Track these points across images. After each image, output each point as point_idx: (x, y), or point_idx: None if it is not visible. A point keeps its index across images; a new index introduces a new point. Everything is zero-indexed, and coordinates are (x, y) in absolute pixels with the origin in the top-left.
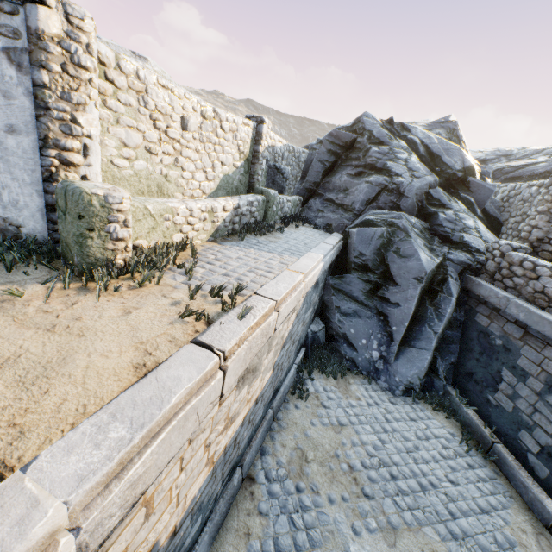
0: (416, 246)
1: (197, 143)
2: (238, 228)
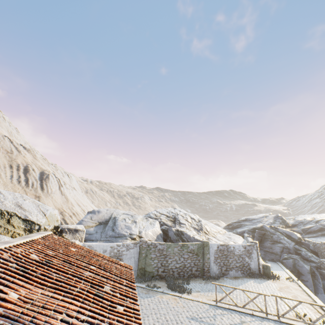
0: (302, 263)
1: None
2: None
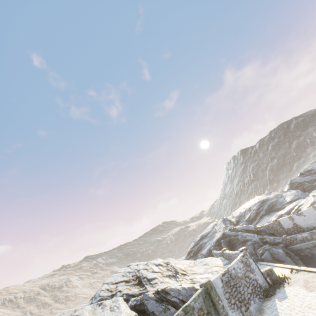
0: (275, 249)
1: None
2: None
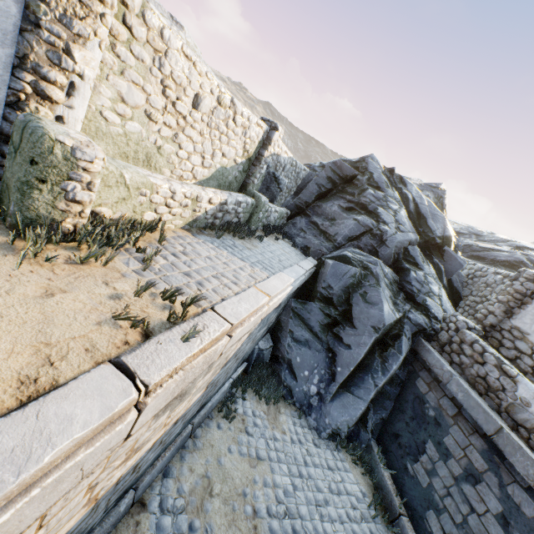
0: (382, 296)
1: (203, 126)
2: (218, 224)
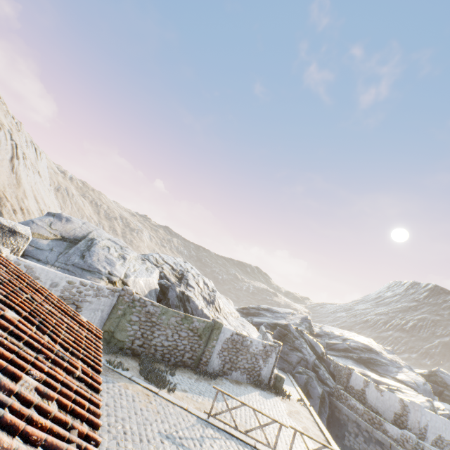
0: (316, 384)
1: None
2: None
